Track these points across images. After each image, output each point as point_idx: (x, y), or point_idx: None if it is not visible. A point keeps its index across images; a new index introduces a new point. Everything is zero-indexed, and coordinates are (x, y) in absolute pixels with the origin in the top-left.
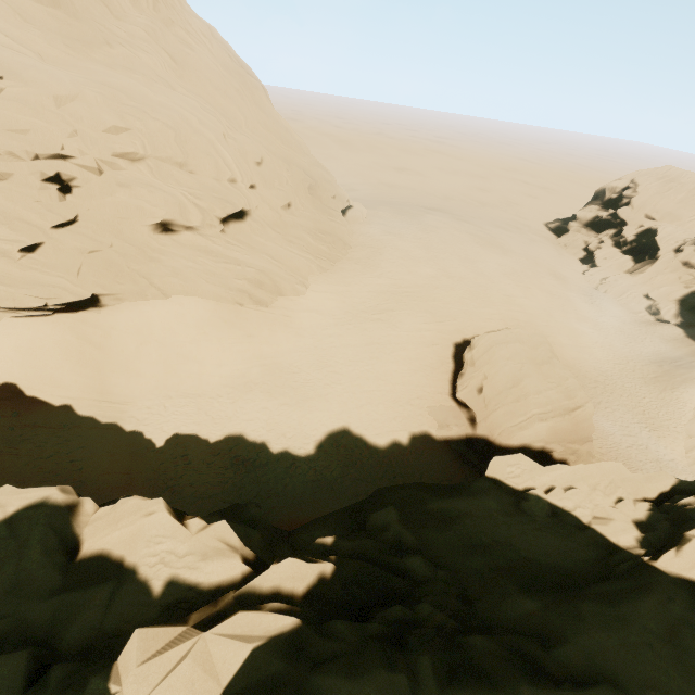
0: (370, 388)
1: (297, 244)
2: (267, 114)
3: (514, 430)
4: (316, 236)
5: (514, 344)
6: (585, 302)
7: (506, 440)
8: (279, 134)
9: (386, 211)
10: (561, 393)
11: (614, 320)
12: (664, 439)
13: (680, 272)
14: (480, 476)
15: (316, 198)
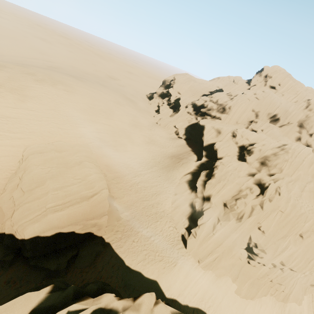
0: None
1: None
2: None
3: (27, 225)
4: None
5: (49, 153)
6: (148, 129)
7: (21, 234)
8: None
9: (25, 67)
10: (84, 186)
11: (158, 137)
12: (162, 199)
13: (187, 116)
14: (1, 269)
15: None
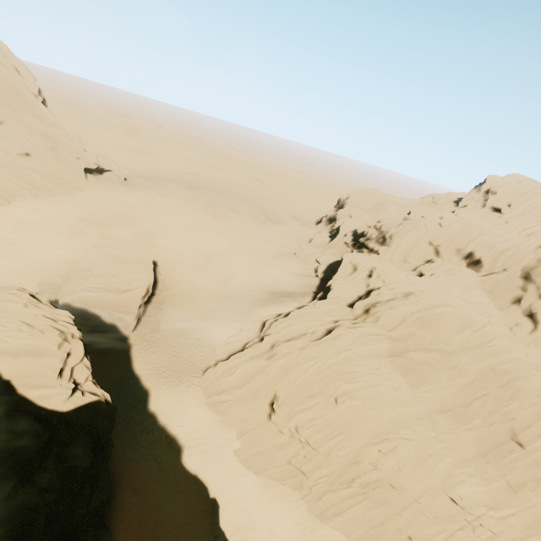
0: (4, 263)
1: (19, 177)
2: (24, 99)
3: (67, 294)
4: (46, 177)
5: (108, 248)
6: (270, 257)
7: (61, 300)
8: (33, 112)
9: (155, 182)
10: (123, 280)
11: (278, 269)
12: (218, 329)
13: (342, 248)
14: None
15: (59, 155)
